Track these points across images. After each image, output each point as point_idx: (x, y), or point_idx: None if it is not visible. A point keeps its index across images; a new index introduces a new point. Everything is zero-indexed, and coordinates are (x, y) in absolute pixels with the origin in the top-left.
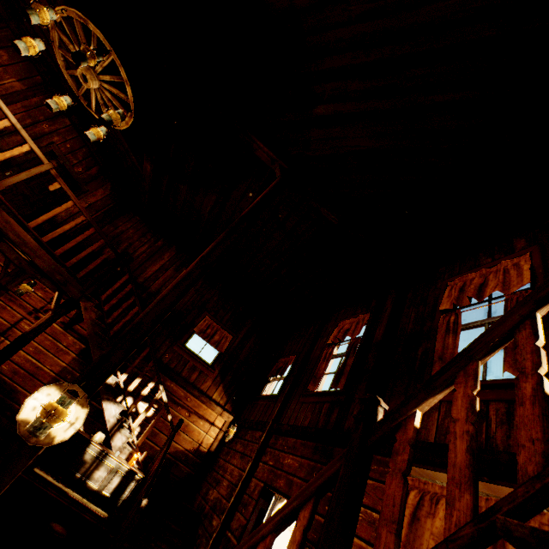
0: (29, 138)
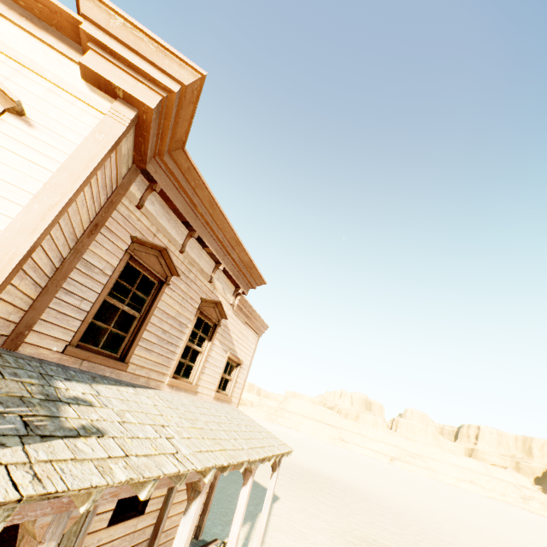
0: None
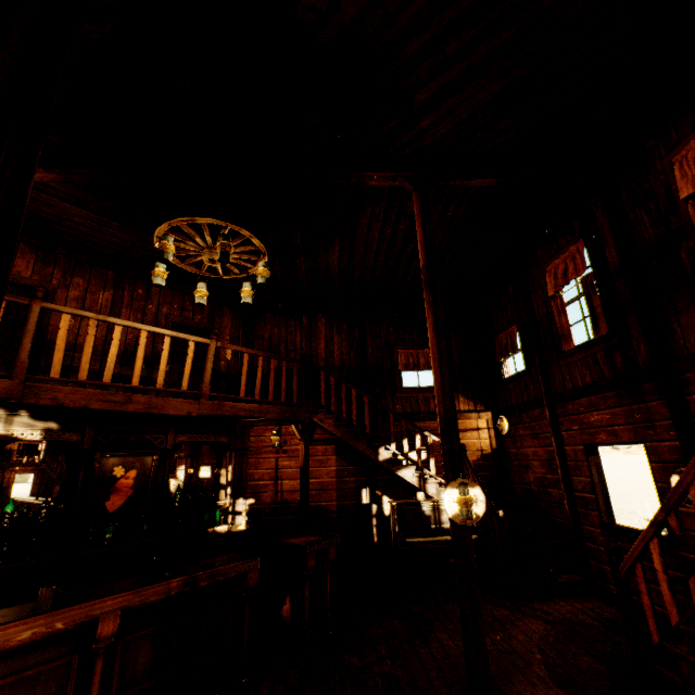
0: (187, 336)
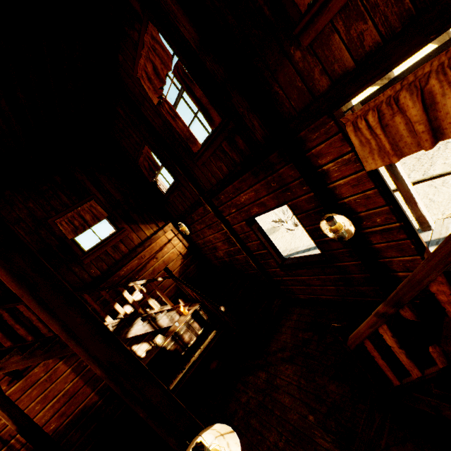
0: None
